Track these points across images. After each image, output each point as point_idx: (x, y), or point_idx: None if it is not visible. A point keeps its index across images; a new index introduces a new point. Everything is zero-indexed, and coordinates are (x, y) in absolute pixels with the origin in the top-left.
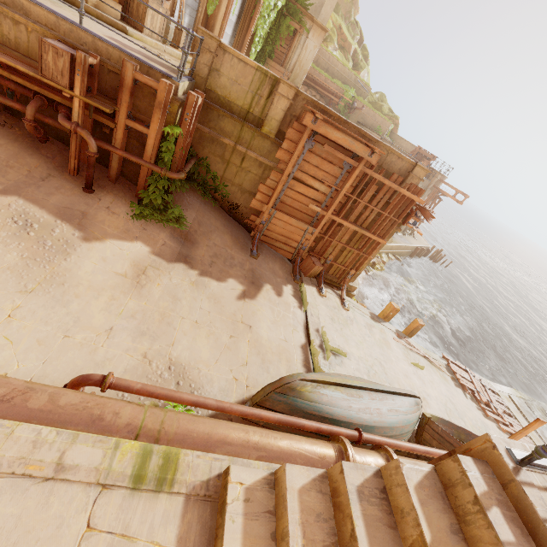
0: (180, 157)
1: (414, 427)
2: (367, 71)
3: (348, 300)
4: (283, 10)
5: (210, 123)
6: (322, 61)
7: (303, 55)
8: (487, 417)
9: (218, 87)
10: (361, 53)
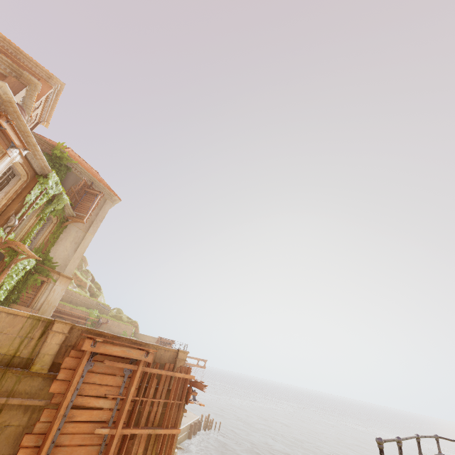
0: None
1: None
2: (102, 296)
3: None
4: (31, 270)
5: None
6: (66, 297)
7: (52, 296)
8: None
9: None
10: (95, 286)
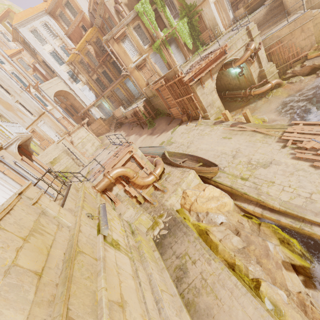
0: (147, 115)
1: (160, 154)
2: None
3: (203, 121)
4: (189, 21)
5: (153, 102)
6: None
7: (208, 16)
8: (301, 159)
9: (149, 95)
10: None
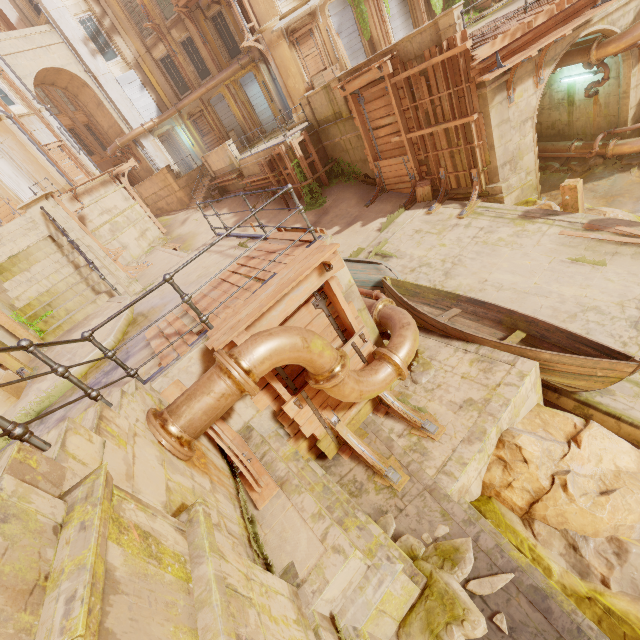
0: (307, 172)
1: (366, 286)
2: None
3: (482, 207)
4: None
5: (329, 137)
6: None
7: None
8: None
9: (320, 116)
10: None
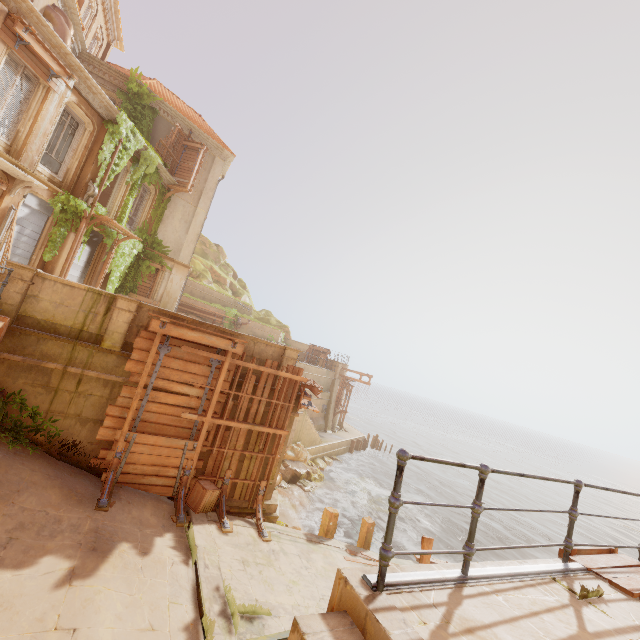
0: None
1: None
2: (247, 296)
3: (269, 526)
4: (141, 256)
5: (26, 350)
6: (197, 292)
7: (170, 287)
8: None
9: (37, 312)
10: (239, 284)
